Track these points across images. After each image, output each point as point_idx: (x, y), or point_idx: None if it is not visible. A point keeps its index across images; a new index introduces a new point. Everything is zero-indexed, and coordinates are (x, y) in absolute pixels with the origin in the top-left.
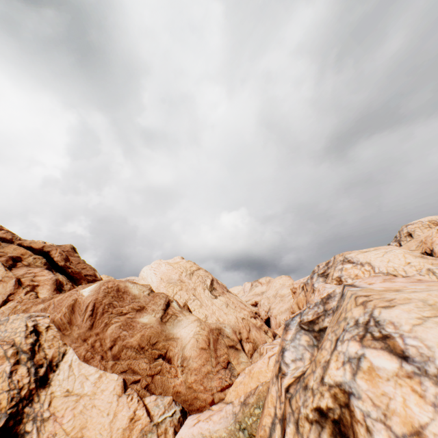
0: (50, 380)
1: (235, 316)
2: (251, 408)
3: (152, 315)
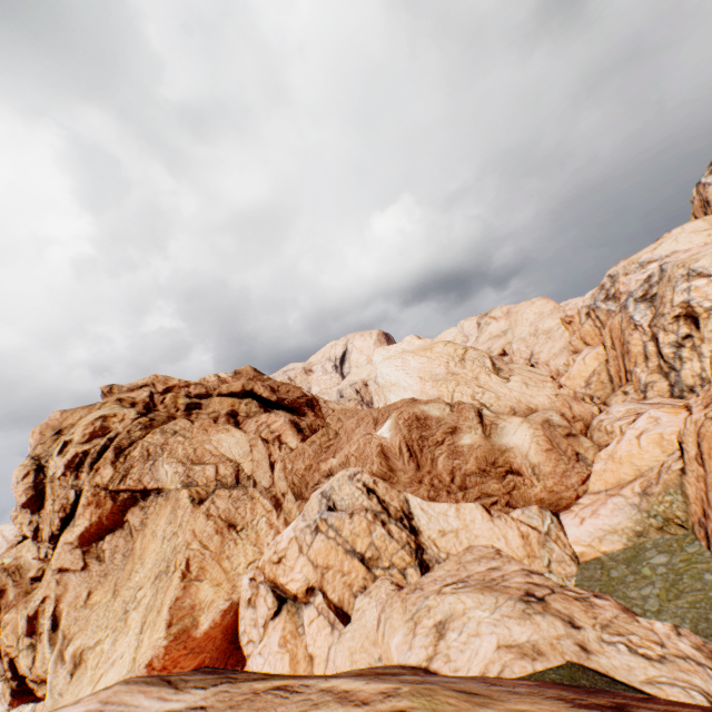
0: (416, 527)
1: (546, 396)
2: (658, 497)
3: (472, 433)
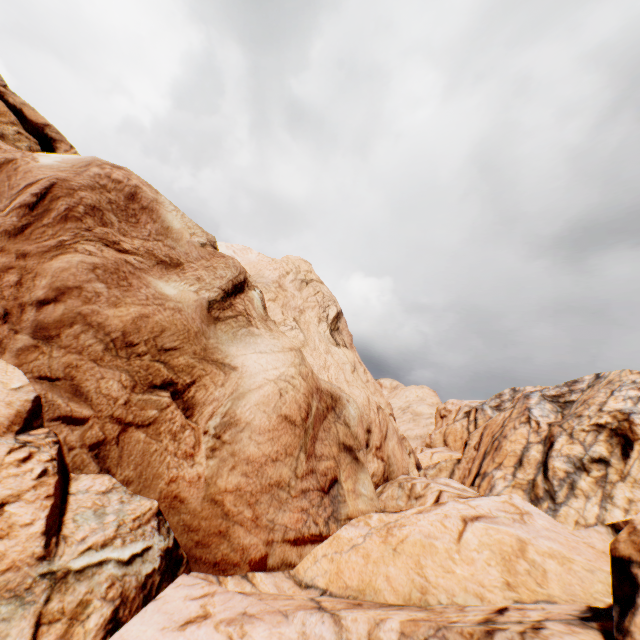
0: None
1: (367, 395)
2: None
3: (193, 287)
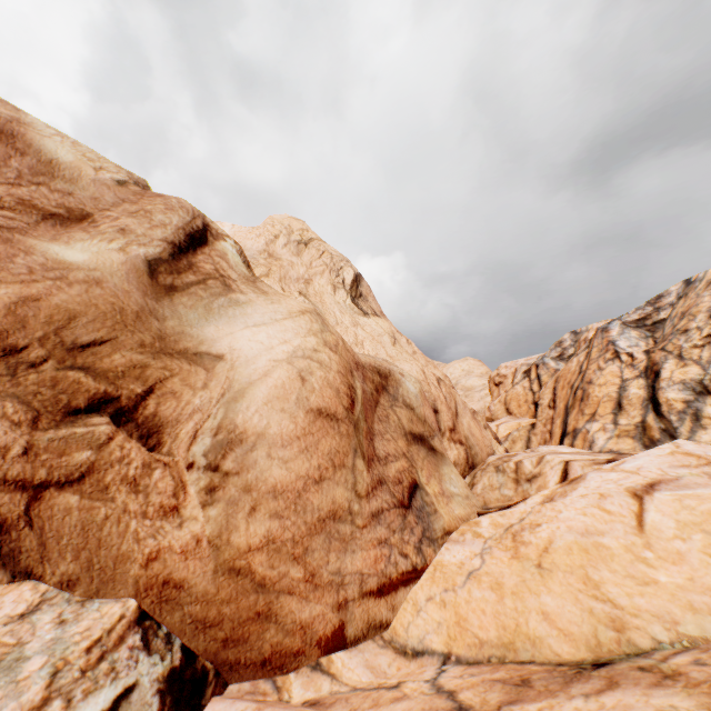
0: None
1: (420, 368)
2: None
3: (114, 244)
